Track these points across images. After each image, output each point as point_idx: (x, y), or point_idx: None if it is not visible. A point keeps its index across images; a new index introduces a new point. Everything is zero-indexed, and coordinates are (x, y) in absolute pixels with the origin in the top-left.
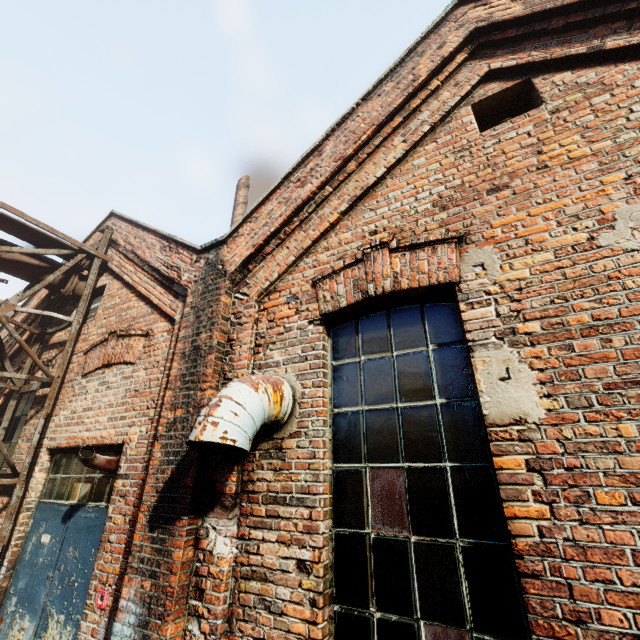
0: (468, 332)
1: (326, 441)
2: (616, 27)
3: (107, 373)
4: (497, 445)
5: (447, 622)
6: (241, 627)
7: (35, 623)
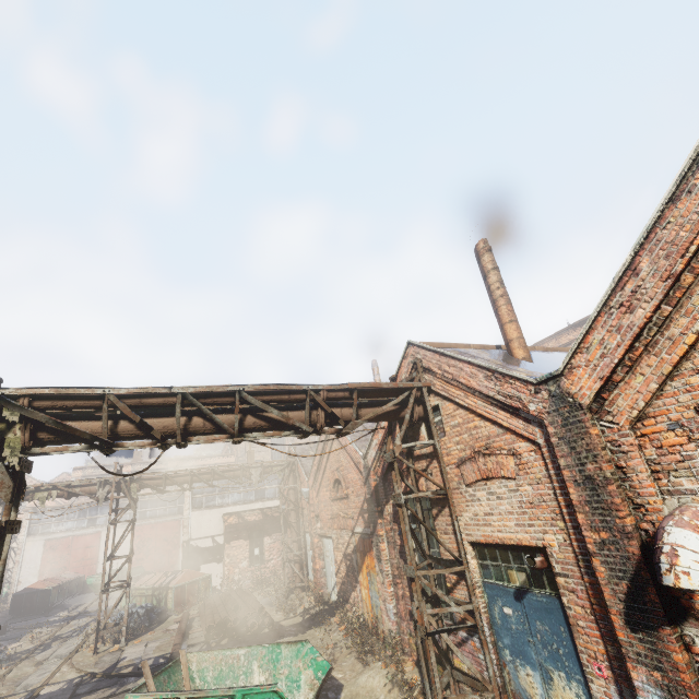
0: None
1: None
2: None
3: (490, 485)
4: None
5: None
6: None
7: (538, 673)
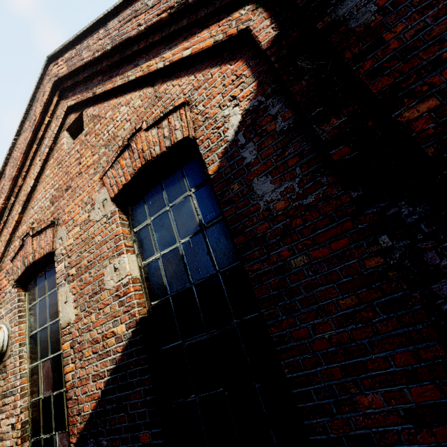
0: (57, 279)
1: (24, 354)
2: (99, 79)
3: None
4: (63, 339)
5: (61, 430)
6: None
7: None
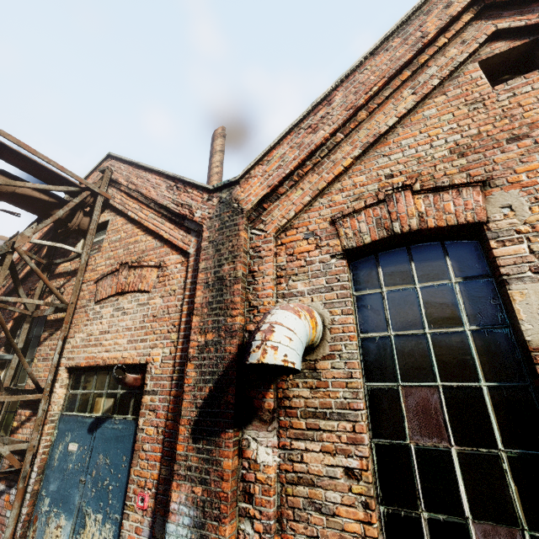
0: (502, 267)
1: (359, 363)
2: None
3: (121, 300)
4: None
5: (500, 522)
6: (292, 526)
7: (72, 521)
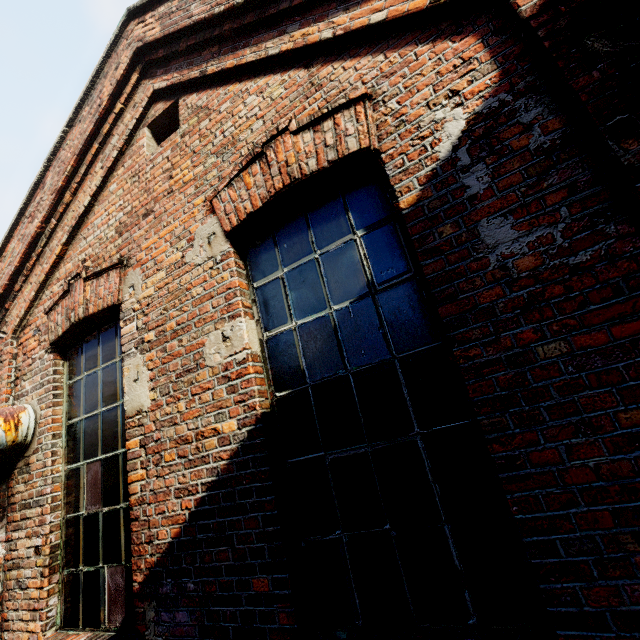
0: (123, 345)
1: (58, 450)
2: (214, 51)
3: None
4: (129, 432)
5: (114, 562)
6: (7, 605)
7: None
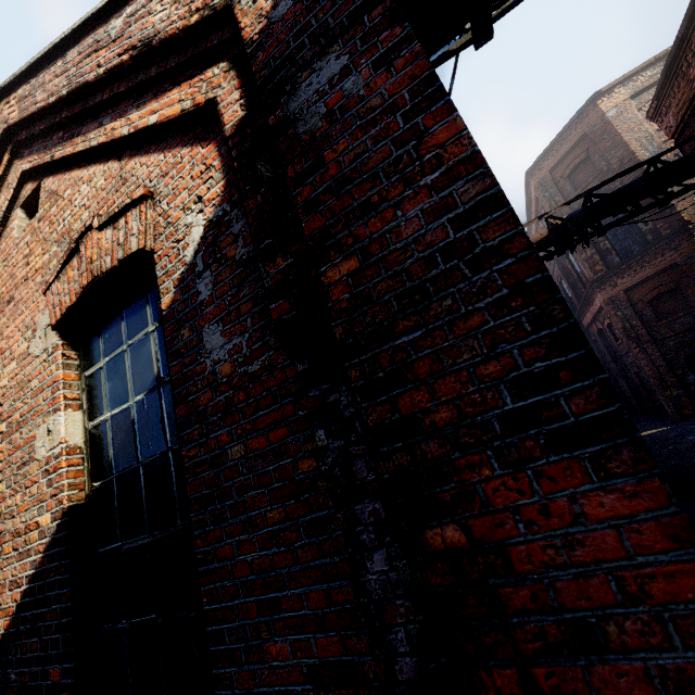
0: None
1: None
2: (60, 136)
3: None
4: None
5: None
6: None
7: None
